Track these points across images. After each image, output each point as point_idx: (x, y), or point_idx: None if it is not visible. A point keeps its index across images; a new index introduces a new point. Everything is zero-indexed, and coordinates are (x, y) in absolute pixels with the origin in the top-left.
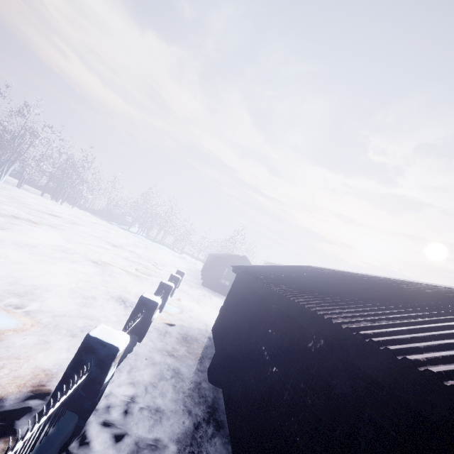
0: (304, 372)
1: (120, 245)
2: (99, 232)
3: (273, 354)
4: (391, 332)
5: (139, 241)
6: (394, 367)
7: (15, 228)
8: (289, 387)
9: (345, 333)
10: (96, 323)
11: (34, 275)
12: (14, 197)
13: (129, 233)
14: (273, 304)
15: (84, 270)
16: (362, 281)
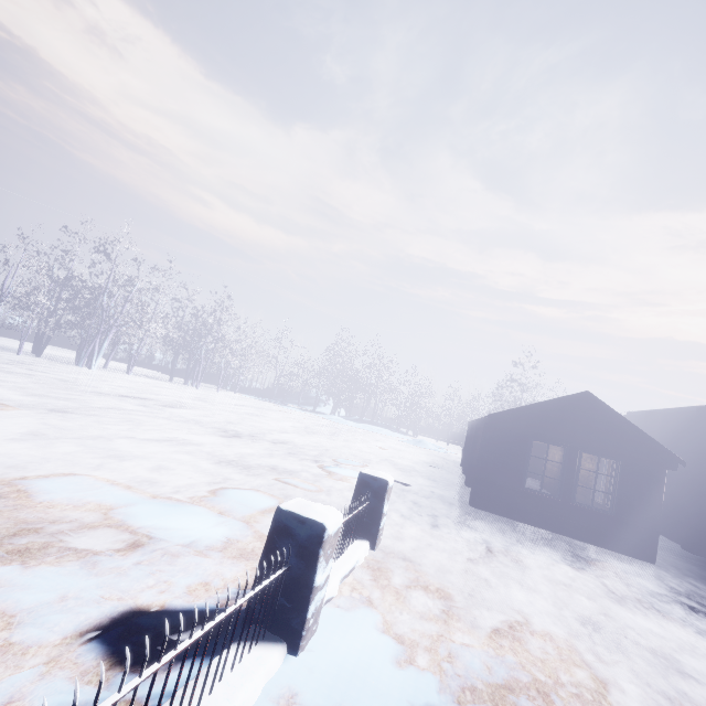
0: None
1: (257, 434)
2: (229, 416)
3: None
4: None
5: (326, 424)
6: None
7: None
8: None
9: None
10: None
11: None
12: (75, 380)
13: (313, 415)
14: None
15: None
16: None
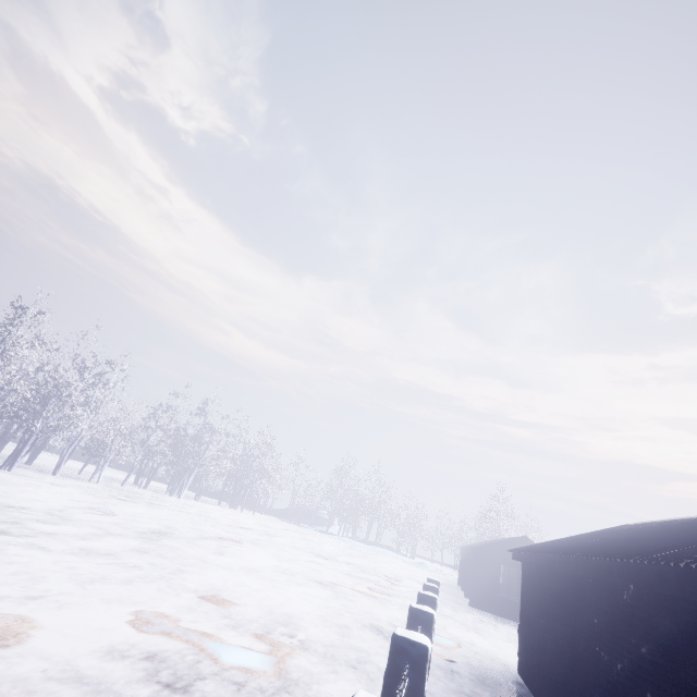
0: (630, 626)
1: (330, 556)
2: (298, 541)
3: (610, 648)
4: (678, 554)
5: (348, 546)
6: (680, 579)
7: (228, 552)
8: (625, 653)
9: (646, 570)
10: (367, 656)
11: (278, 603)
12: (201, 514)
13: (330, 537)
14: (585, 583)
15: (315, 594)
16: (690, 525)
